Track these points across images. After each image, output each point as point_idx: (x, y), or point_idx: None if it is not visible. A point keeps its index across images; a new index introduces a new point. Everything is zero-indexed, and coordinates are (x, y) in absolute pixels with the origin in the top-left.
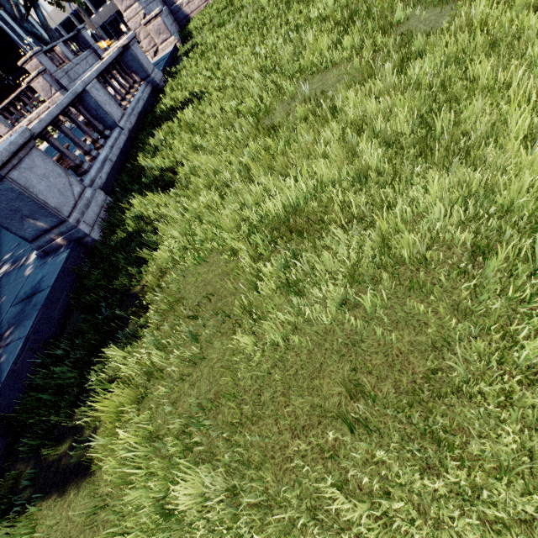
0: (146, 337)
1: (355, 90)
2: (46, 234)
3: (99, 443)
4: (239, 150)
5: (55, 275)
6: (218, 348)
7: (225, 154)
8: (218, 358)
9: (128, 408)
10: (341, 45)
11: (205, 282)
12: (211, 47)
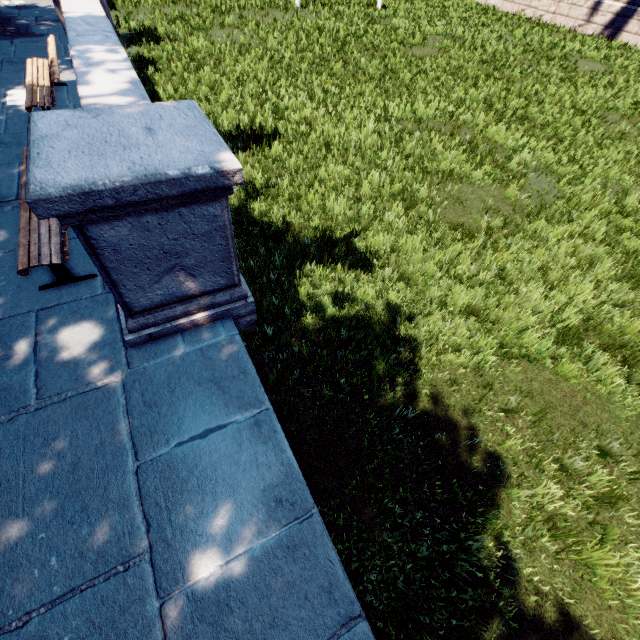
0: (519, 465)
1: (549, 224)
2: (180, 302)
3: (633, 606)
4: (461, 244)
5: (257, 386)
6: (628, 459)
7: (445, 243)
8: (639, 469)
9: (605, 553)
10: (482, 169)
11: (536, 391)
12: (205, 55)
